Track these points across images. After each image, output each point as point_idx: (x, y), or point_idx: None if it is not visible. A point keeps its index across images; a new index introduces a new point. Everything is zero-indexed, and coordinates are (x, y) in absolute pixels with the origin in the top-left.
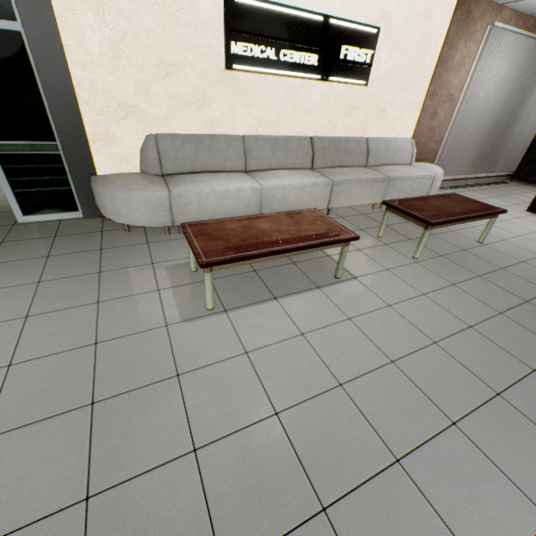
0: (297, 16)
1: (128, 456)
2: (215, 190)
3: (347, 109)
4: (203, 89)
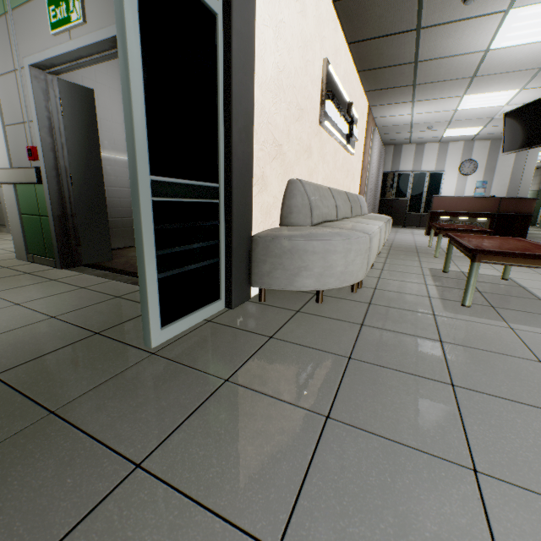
0: (342, 94)
1: None
2: (375, 231)
3: (347, 171)
4: (310, 138)
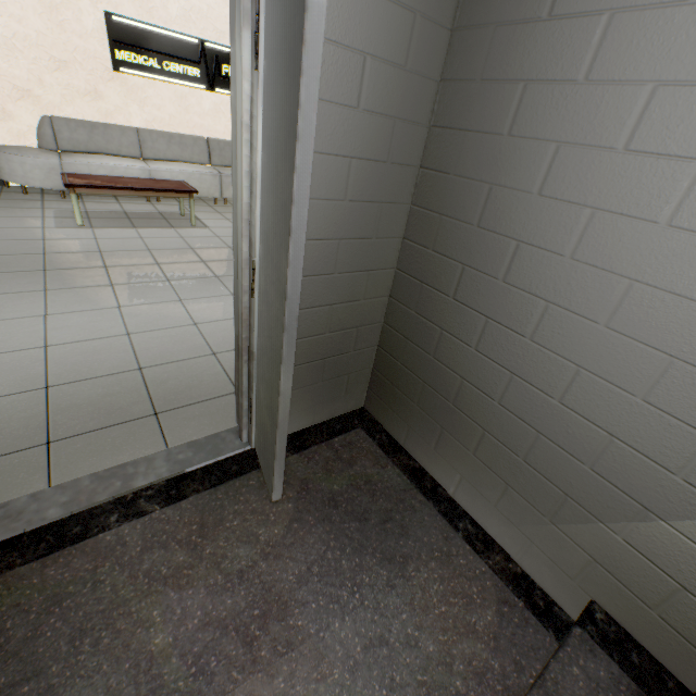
0: (175, 37)
1: (5, 252)
2: (105, 165)
3: None
4: (95, 84)
